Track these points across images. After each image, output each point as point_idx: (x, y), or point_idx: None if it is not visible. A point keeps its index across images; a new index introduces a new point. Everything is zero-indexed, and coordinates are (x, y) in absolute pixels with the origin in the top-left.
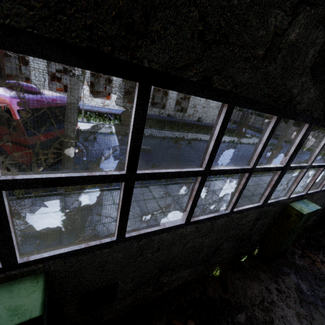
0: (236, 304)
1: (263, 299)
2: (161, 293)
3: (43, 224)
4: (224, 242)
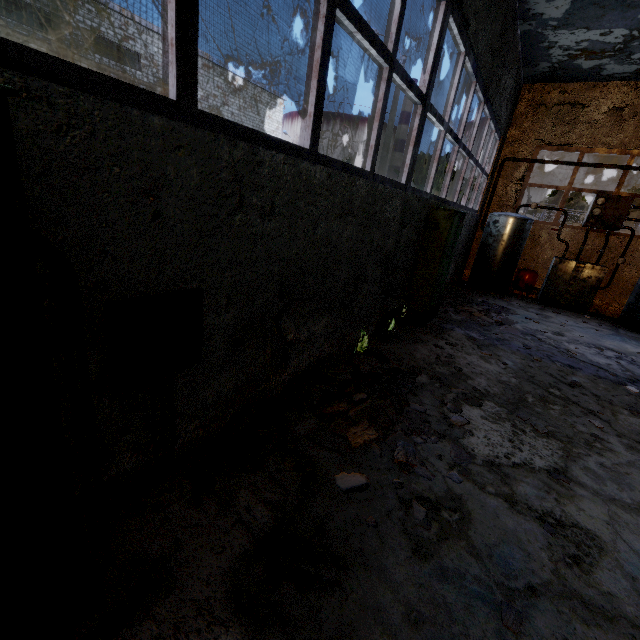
0: (409, 369)
1: (438, 356)
2: (286, 378)
3: None
4: (368, 261)
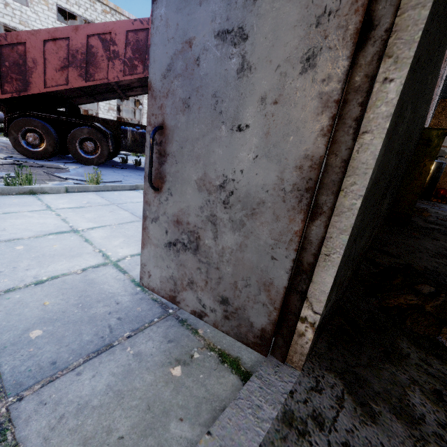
0: None
1: None
2: None
3: None
4: None
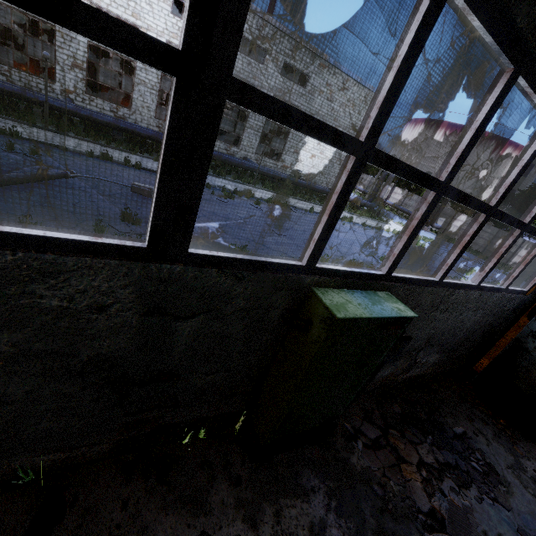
0: None
1: None
2: None
3: None
4: None
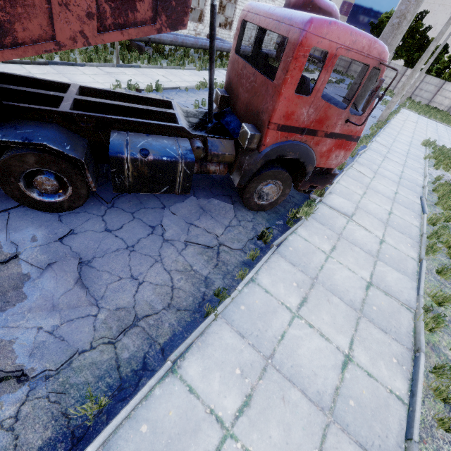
0: None
1: None
2: None
3: (363, 239)
4: None
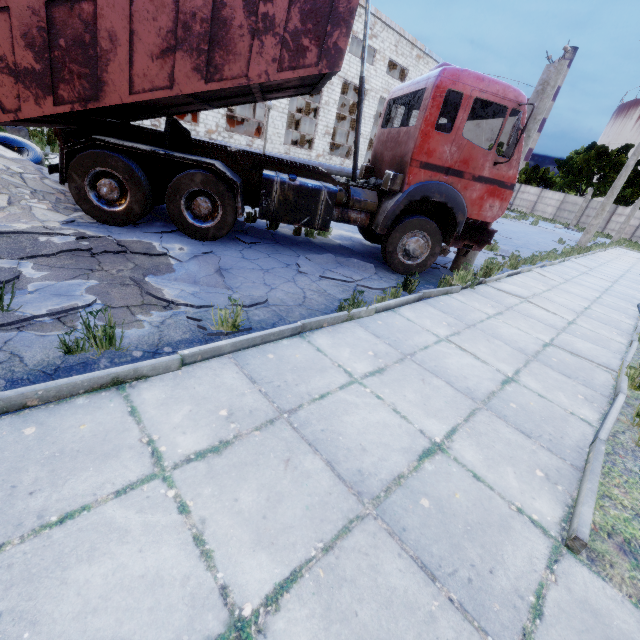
0: None
1: None
2: None
3: (543, 316)
4: None
